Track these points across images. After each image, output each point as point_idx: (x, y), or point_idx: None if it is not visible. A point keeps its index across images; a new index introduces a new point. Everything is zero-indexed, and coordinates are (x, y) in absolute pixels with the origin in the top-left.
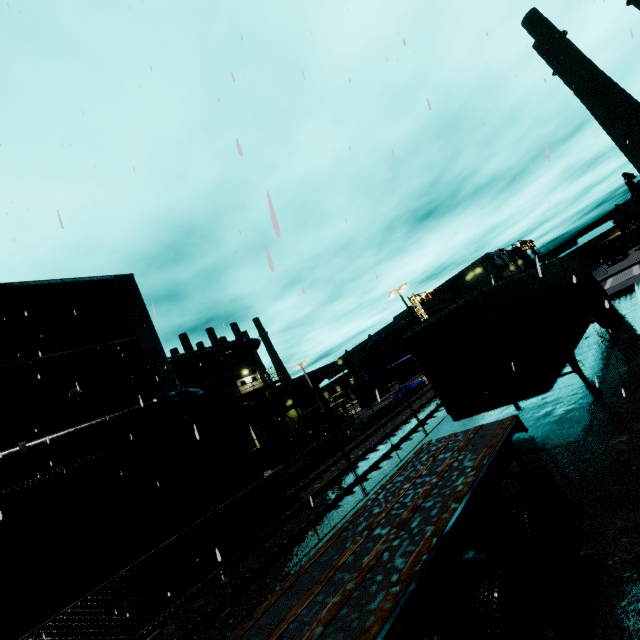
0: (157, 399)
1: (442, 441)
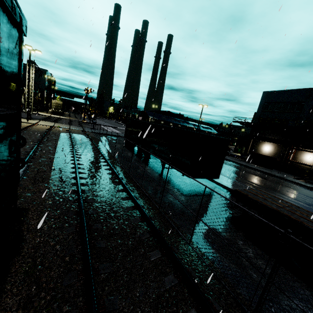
0: None
1: (248, 192)
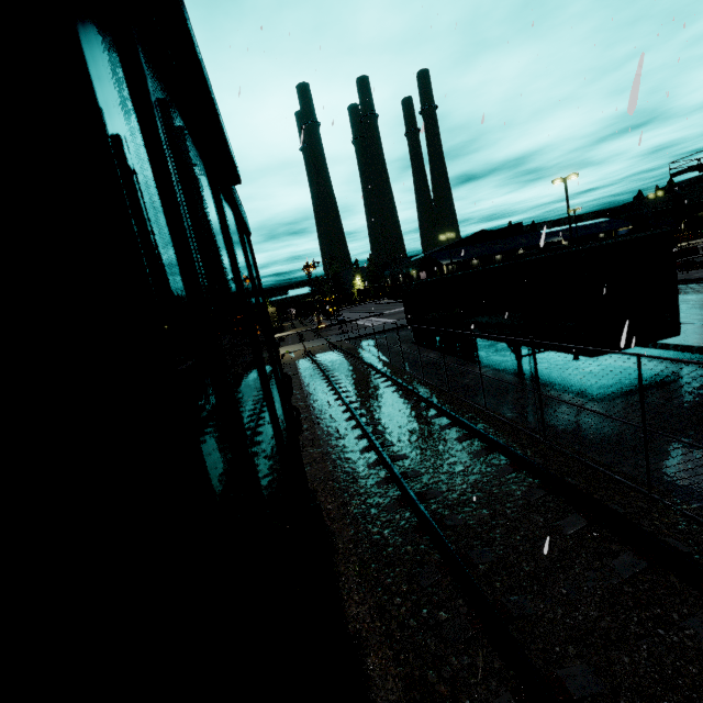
0: None
1: None
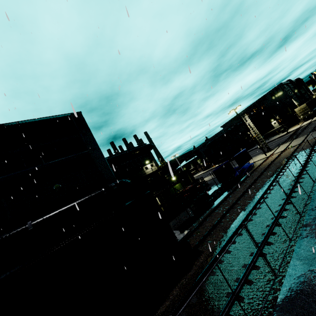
0: (104, 189)
1: None
